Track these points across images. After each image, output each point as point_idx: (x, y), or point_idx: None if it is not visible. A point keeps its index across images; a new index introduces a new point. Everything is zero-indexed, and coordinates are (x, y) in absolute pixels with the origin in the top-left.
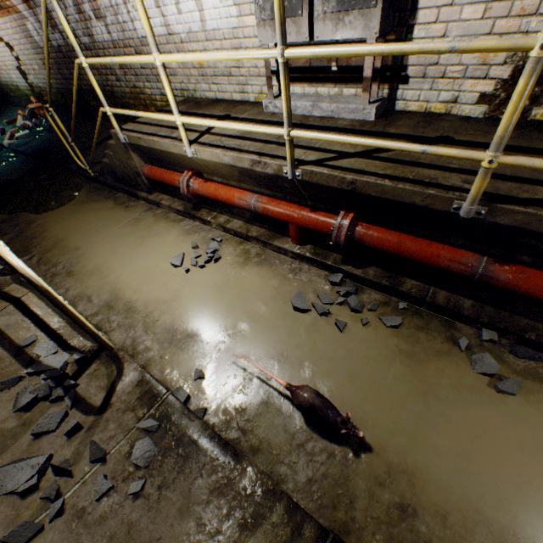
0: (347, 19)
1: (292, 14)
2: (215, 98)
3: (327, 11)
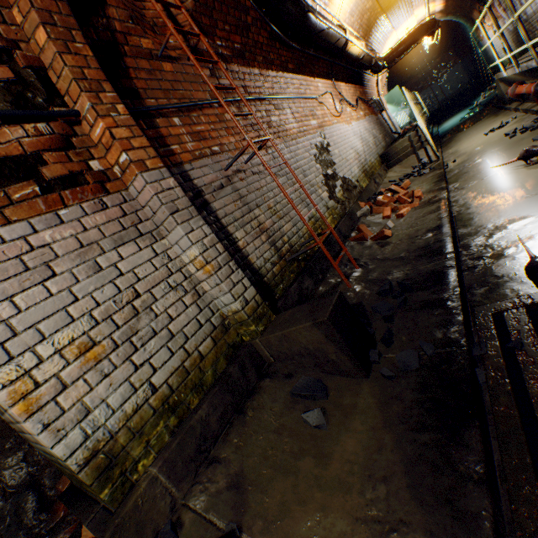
0: None
1: None
2: None
3: None
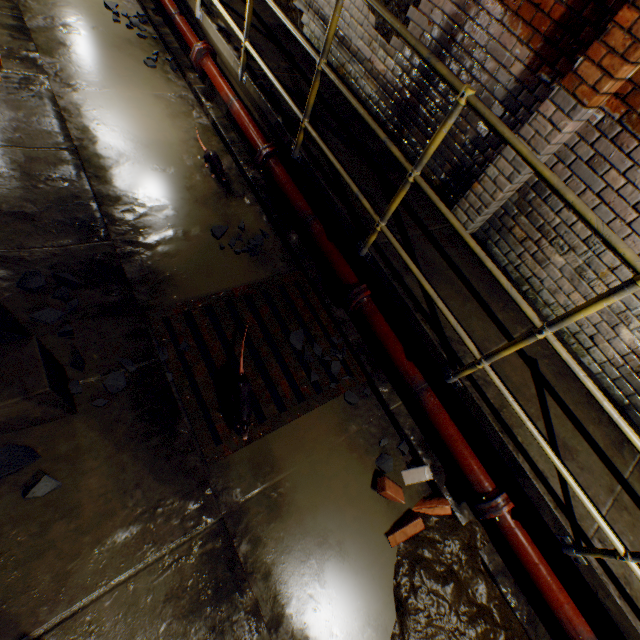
0: None
1: None
2: None
3: None
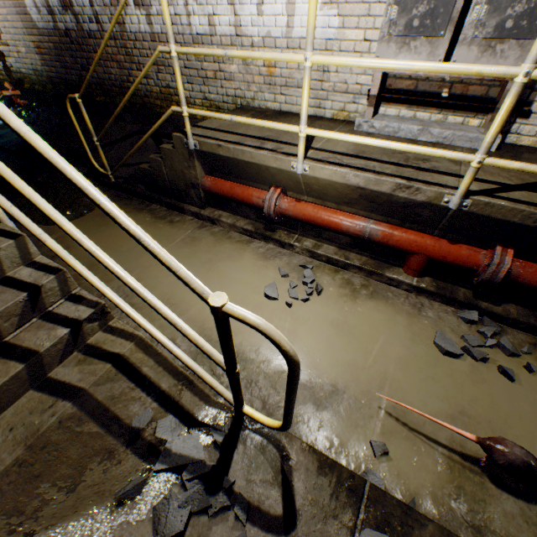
0: (499, 47)
1: (431, 34)
2: (279, 110)
3: (479, 36)
